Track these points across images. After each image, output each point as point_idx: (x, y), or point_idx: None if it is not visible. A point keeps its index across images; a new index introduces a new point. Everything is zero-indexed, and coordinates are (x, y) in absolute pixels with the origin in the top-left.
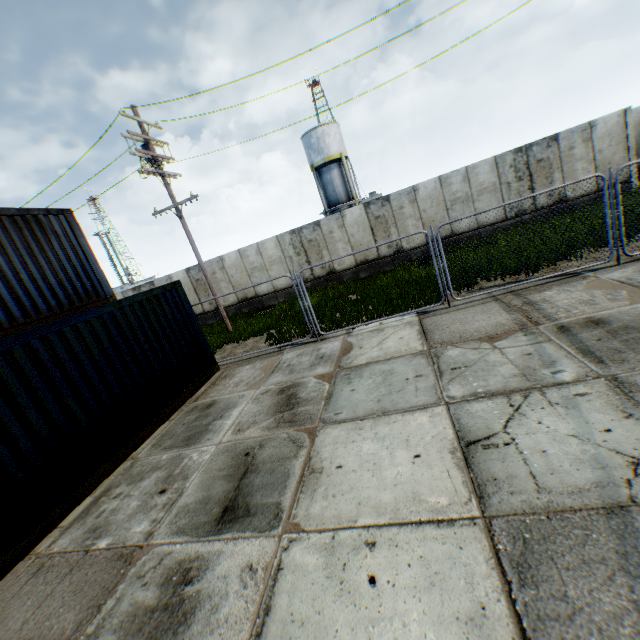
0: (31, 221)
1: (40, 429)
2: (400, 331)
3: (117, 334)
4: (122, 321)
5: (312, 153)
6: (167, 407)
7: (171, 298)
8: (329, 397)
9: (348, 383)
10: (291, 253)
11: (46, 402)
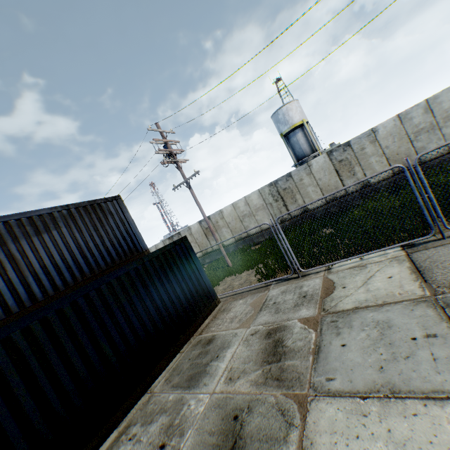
0: (96, 208)
1: (80, 371)
2: (386, 268)
3: (139, 284)
4: (143, 273)
5: (280, 125)
6: (179, 340)
7: (180, 250)
8: (317, 351)
9: (336, 334)
10: (271, 200)
11: (85, 347)
